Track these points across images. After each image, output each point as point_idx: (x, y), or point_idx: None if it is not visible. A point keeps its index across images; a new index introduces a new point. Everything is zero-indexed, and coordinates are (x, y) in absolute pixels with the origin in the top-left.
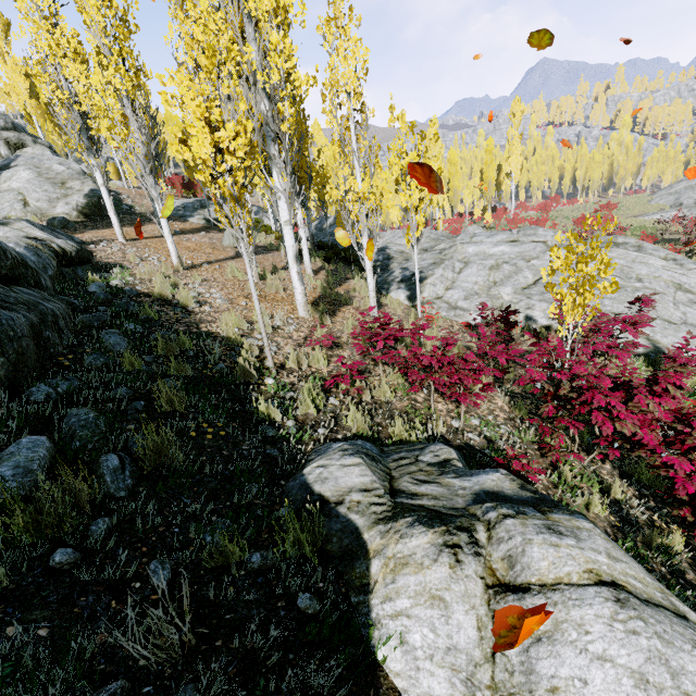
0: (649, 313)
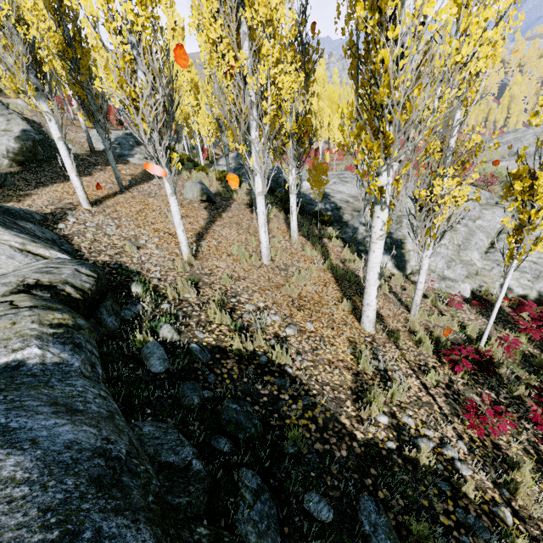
0: None
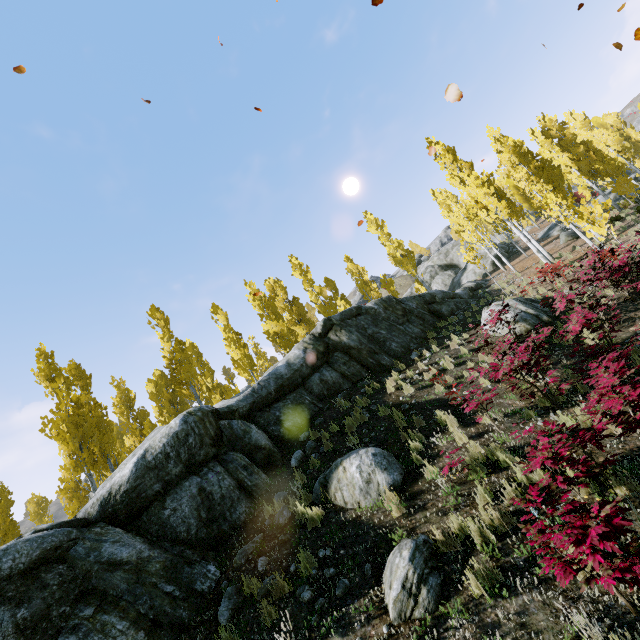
0: None
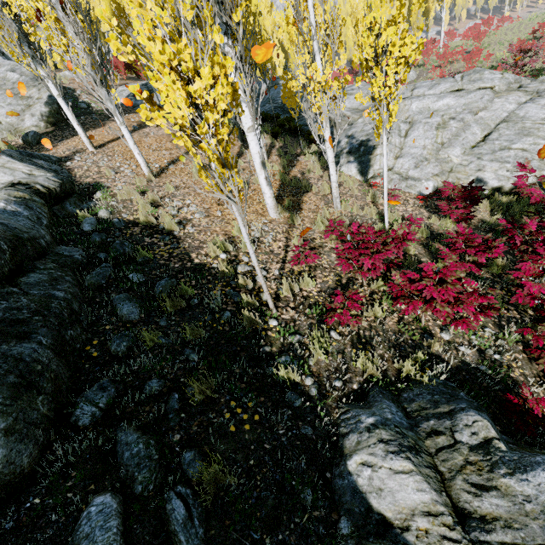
0: None
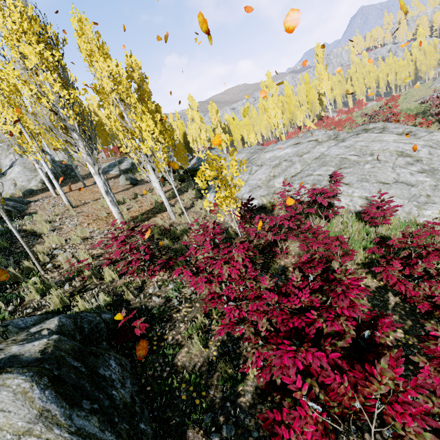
0: (370, 179)
